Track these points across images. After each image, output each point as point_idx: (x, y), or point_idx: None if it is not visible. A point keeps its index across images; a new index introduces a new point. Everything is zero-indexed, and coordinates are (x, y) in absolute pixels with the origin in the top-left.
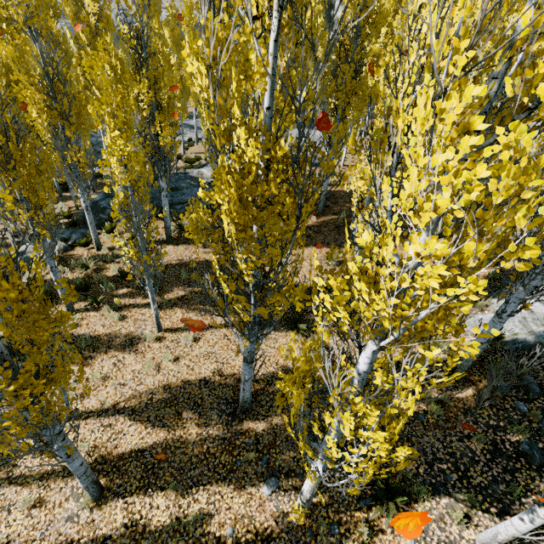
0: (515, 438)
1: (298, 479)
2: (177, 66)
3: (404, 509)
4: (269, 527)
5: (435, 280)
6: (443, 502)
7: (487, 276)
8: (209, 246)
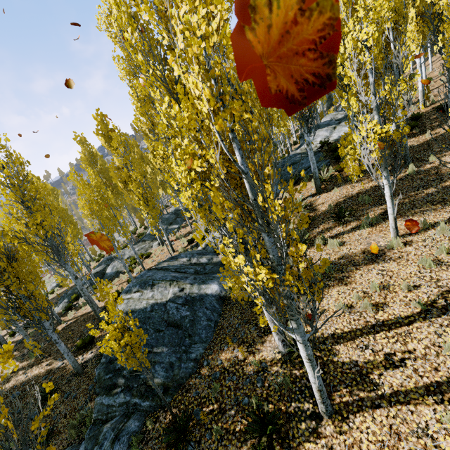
0: None
1: None
2: None
3: None
4: None
5: None
6: None
7: None
8: (361, 179)
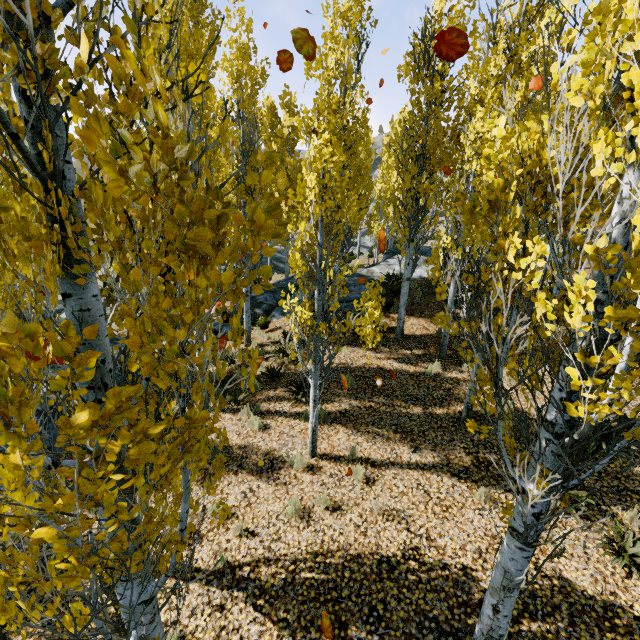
0: None
1: None
2: (350, 180)
3: None
4: None
5: None
6: None
7: None
8: (382, 350)
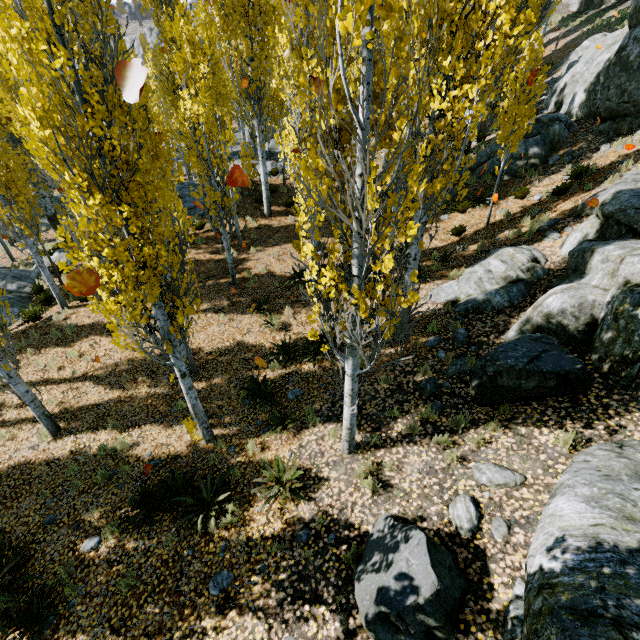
0: (421, 378)
1: (217, 419)
2: None
3: (295, 434)
4: (181, 450)
5: (32, 120)
6: (330, 427)
7: (476, 250)
8: (202, 247)
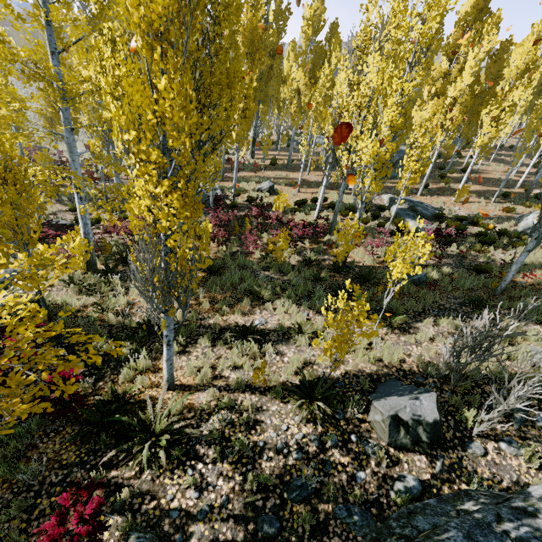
0: None
1: None
2: None
3: None
4: None
5: None
6: None
7: None
8: None
